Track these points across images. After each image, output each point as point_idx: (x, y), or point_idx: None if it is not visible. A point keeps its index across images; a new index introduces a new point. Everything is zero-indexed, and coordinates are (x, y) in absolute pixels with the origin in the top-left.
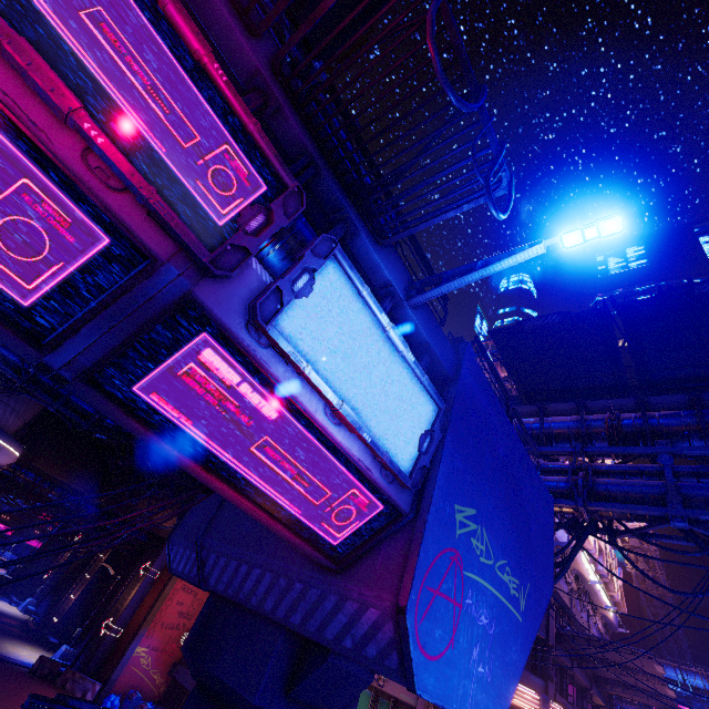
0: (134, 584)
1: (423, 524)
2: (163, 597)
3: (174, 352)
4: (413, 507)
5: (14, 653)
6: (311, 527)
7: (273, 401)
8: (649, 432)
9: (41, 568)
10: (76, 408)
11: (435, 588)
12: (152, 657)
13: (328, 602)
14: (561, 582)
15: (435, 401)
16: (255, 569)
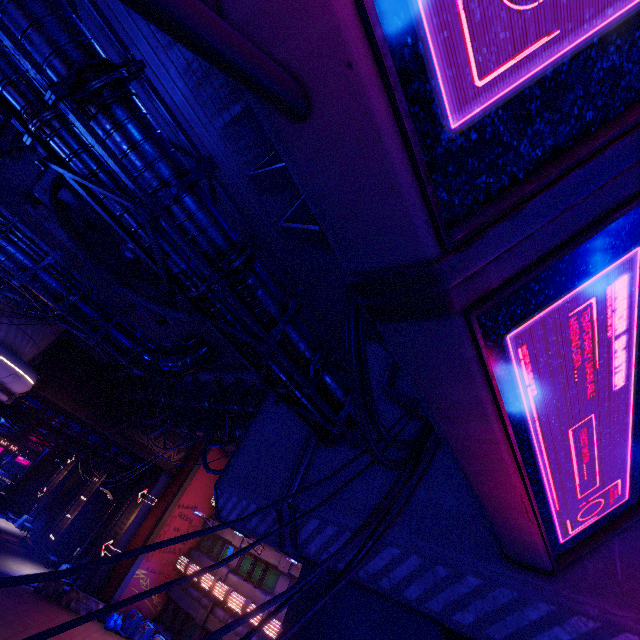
0: (132, 509)
1: None
2: (162, 523)
3: (586, 272)
4: None
5: (18, 571)
6: (555, 526)
7: (631, 363)
8: None
9: (34, 487)
10: (115, 341)
11: None
12: (150, 579)
13: (533, 609)
14: None
15: None
16: (389, 548)
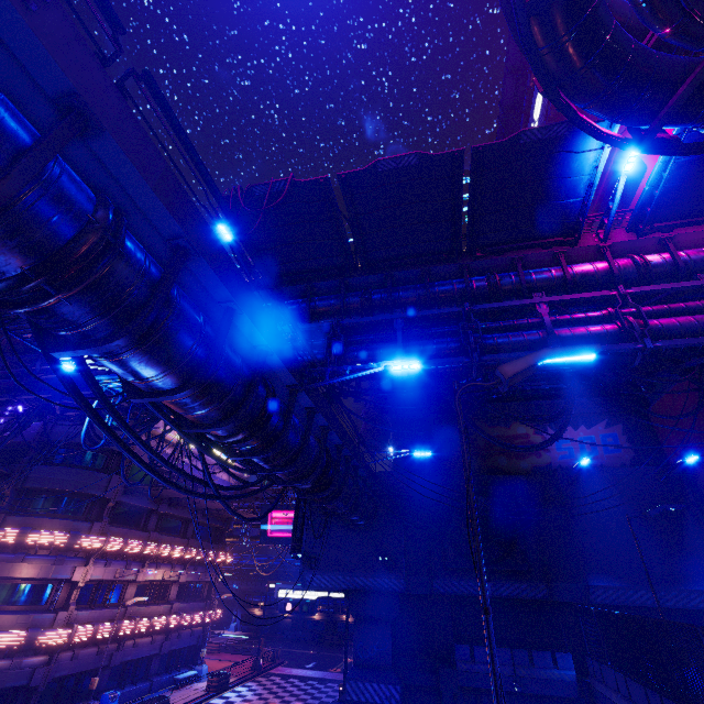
0: None
1: None
2: None
3: None
4: None
5: None
6: None
7: None
8: None
9: None
10: None
11: None
12: None
13: None
14: None
15: None
16: None
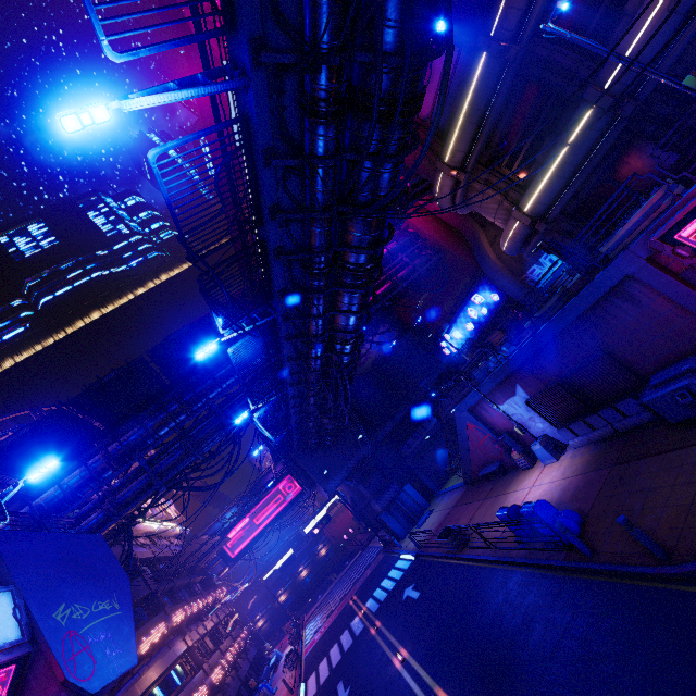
0: None
1: (46, 643)
2: None
3: None
4: (33, 644)
5: None
6: None
7: None
8: (128, 451)
9: None
10: None
11: (72, 656)
12: None
13: None
14: (141, 550)
15: (7, 591)
16: None
